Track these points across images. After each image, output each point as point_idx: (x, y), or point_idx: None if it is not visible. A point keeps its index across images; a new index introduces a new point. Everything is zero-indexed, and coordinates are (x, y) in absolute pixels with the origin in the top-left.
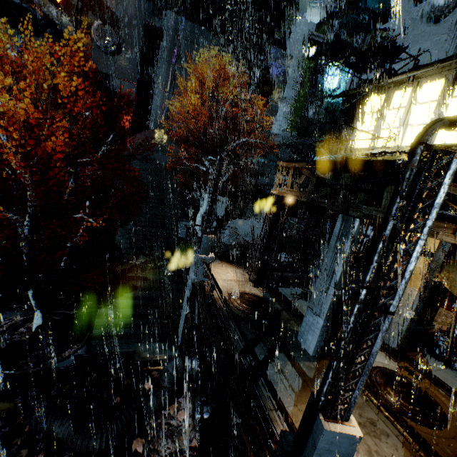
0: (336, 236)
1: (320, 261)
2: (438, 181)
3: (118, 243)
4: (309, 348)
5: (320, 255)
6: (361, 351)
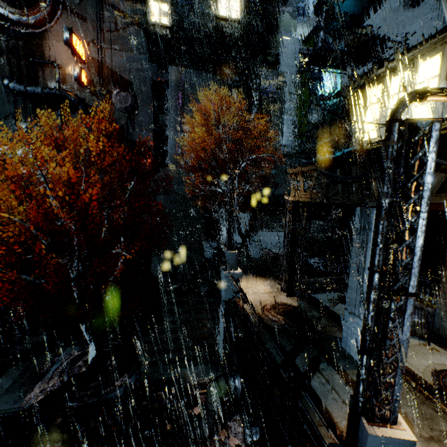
0: (358, 230)
1: None
2: (422, 152)
3: (154, 272)
4: (356, 354)
5: None
6: (390, 341)
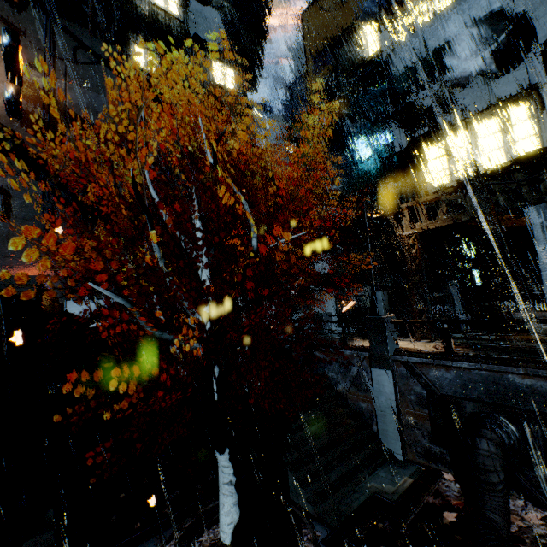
0: (539, 226)
1: (451, 300)
2: None
3: None
4: None
5: (450, 293)
6: None
